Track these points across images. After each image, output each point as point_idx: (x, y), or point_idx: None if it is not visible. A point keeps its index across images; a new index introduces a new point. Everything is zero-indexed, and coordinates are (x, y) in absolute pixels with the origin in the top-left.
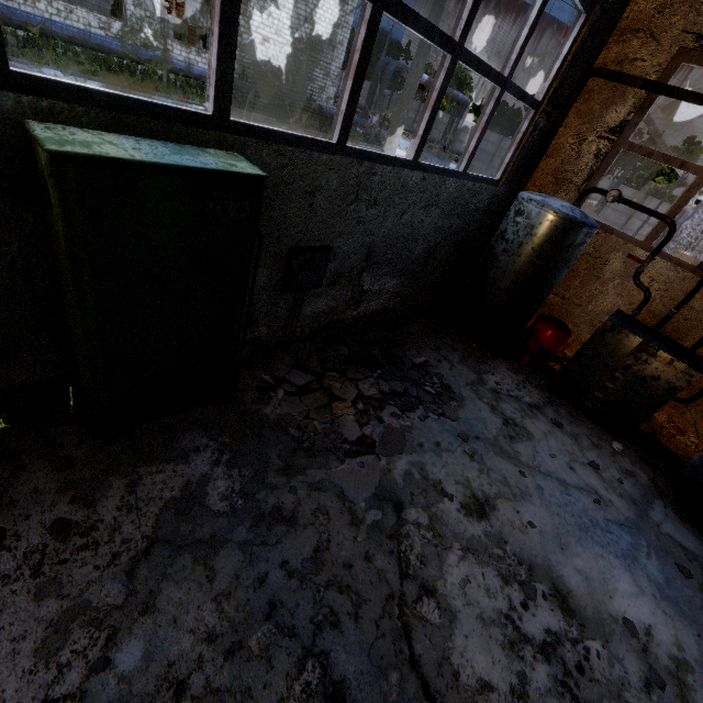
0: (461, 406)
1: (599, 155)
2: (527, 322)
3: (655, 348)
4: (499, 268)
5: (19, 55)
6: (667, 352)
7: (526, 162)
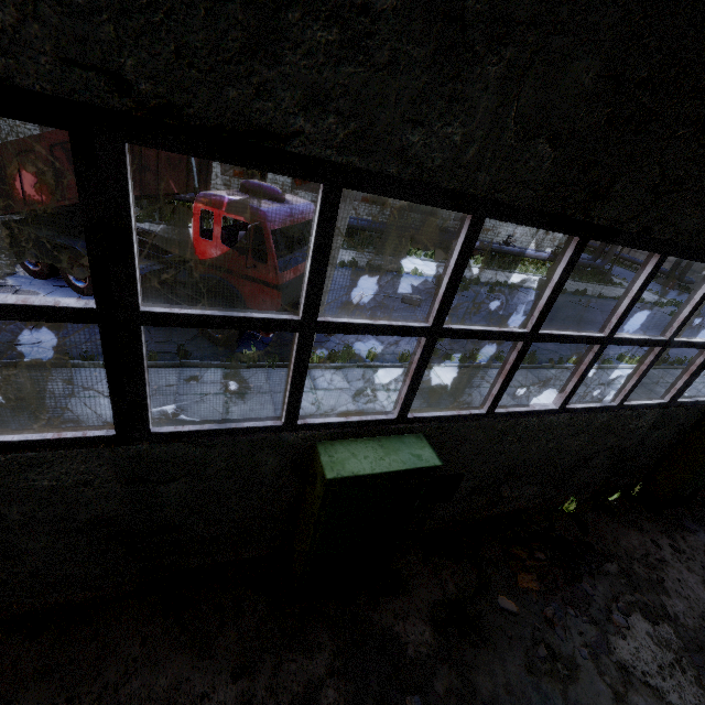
0: None
1: None
2: None
3: None
4: None
5: (399, 252)
6: None
7: None
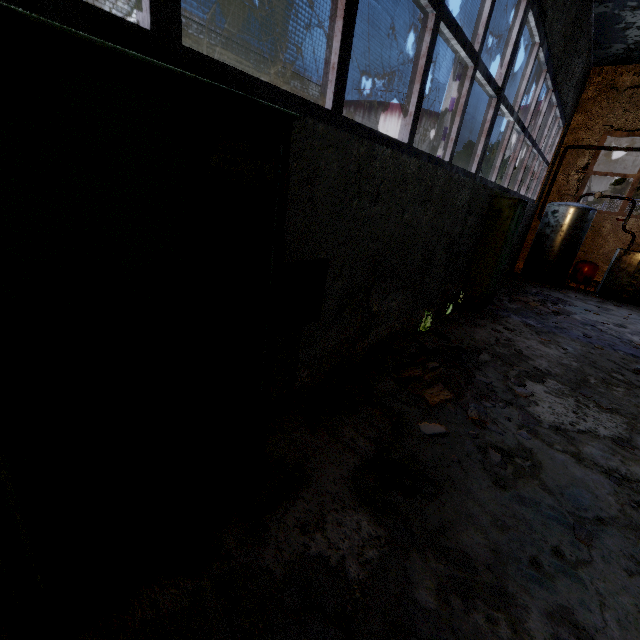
0: (572, 303)
1: (579, 180)
2: (571, 266)
3: None
4: (551, 241)
5: None
6: None
7: (543, 190)
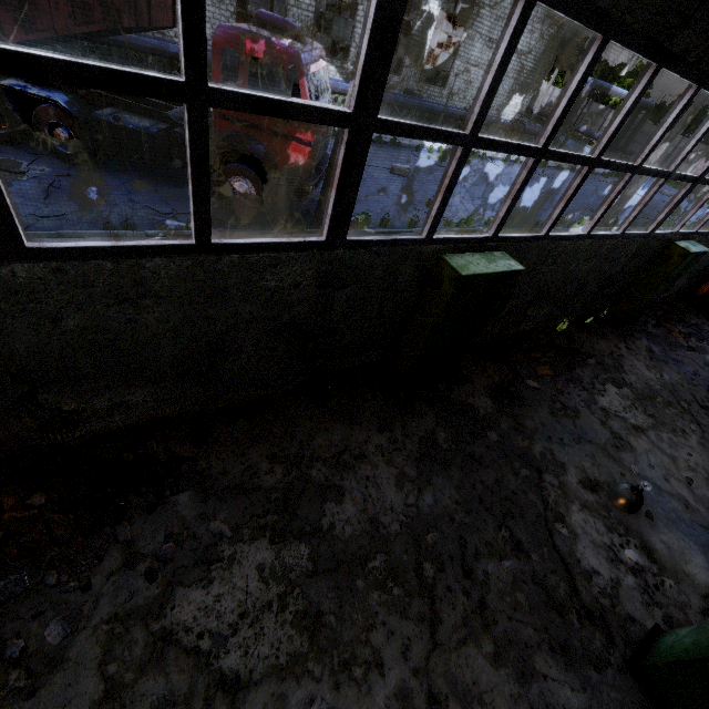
0: None
1: None
2: None
3: None
4: None
5: None
6: None
7: None
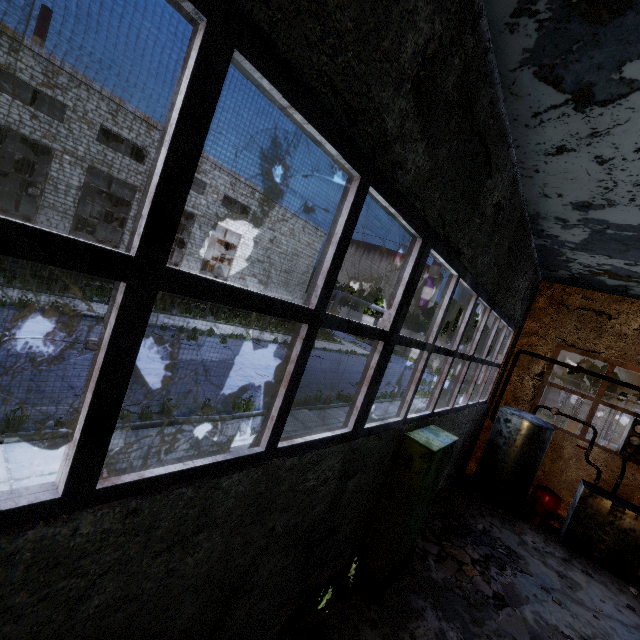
0: (527, 563)
1: (535, 386)
2: (529, 490)
3: (622, 508)
4: (504, 454)
5: None
6: (630, 510)
7: (496, 388)
